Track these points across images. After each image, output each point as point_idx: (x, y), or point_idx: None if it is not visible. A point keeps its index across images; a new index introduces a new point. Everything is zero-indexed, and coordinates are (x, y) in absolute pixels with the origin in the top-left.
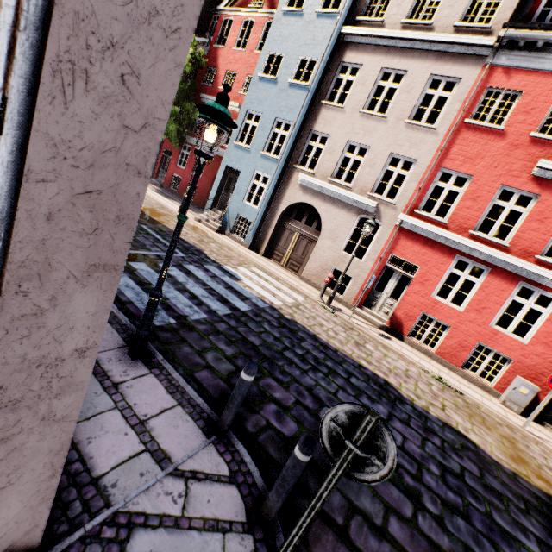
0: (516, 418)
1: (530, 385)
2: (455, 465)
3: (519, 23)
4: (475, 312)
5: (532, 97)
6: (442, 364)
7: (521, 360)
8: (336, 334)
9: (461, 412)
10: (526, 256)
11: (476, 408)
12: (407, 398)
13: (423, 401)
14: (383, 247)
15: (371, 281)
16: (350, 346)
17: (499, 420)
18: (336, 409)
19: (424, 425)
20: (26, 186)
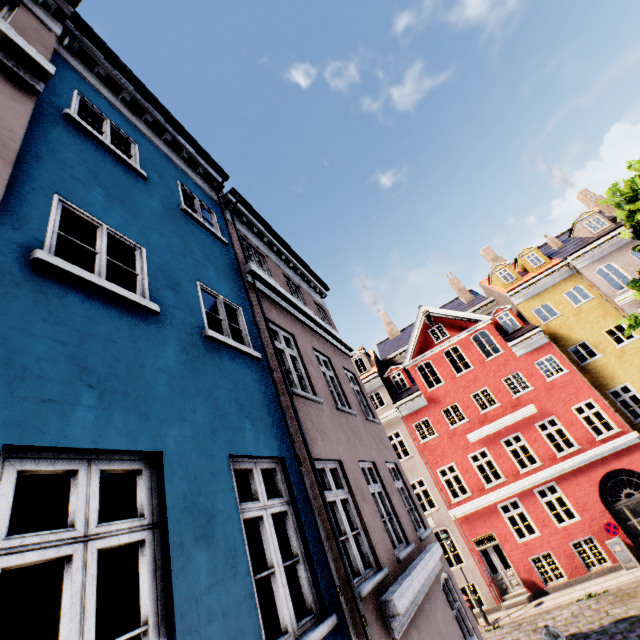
0: (639, 571)
1: (614, 541)
2: (634, 638)
3: (398, 400)
4: (544, 527)
5: (432, 416)
6: (580, 582)
7: (593, 531)
8: (518, 639)
9: (616, 604)
10: (517, 476)
11: (620, 591)
12: (588, 630)
13: (595, 622)
14: (464, 540)
15: (487, 573)
16: (533, 636)
17: (635, 583)
18: (542, 637)
19: (608, 635)
20: (475, 631)
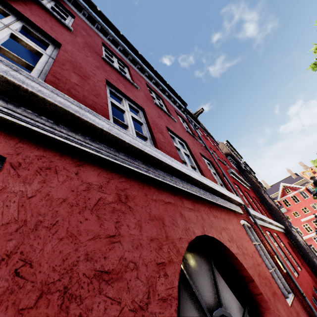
0: None
1: None
2: None
3: None
4: None
5: (289, 214)
6: None
7: None
8: None
9: None
10: None
11: None
12: None
13: None
14: None
15: None
16: None
17: None
18: None
19: None
20: None
